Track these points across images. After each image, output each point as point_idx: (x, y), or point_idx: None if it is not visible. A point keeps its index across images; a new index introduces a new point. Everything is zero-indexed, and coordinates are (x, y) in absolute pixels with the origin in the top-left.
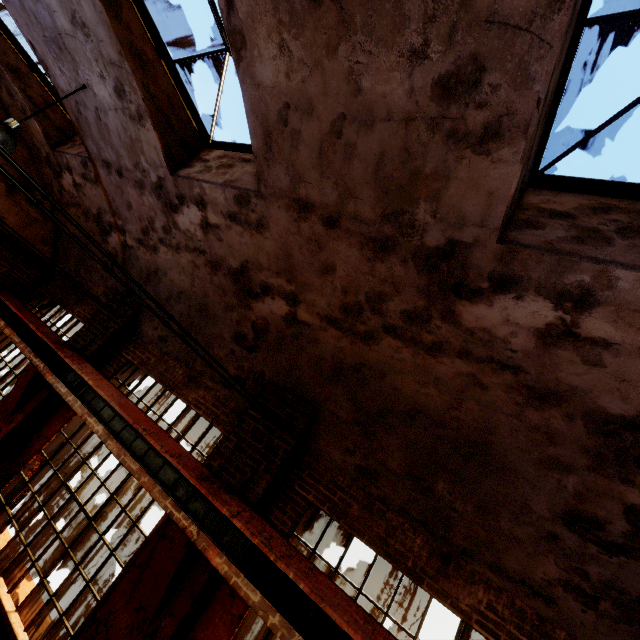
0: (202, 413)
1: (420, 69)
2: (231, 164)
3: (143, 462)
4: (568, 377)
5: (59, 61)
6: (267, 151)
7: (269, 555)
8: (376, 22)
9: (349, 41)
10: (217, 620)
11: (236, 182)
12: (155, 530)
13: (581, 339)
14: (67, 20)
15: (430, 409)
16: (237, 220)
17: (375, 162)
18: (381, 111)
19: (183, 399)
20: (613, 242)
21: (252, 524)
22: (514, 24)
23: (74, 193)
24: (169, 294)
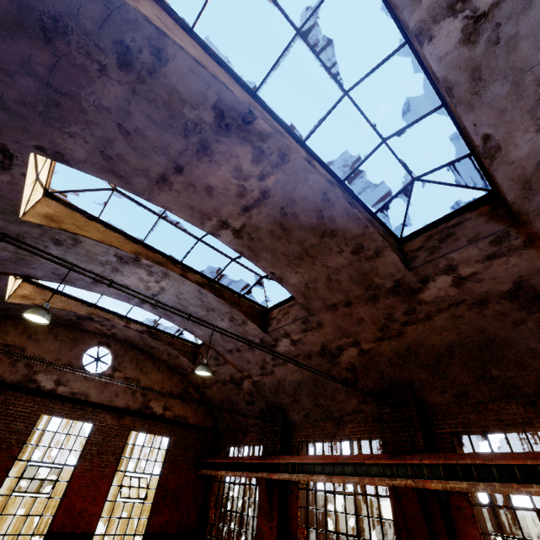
0: (360, 435)
1: (344, 253)
2: (287, 311)
3: (357, 475)
4: (479, 290)
5: (199, 326)
6: (306, 300)
7: (452, 462)
8: (323, 253)
9: (318, 260)
10: (464, 528)
11: (297, 317)
12: (393, 512)
13: (466, 277)
14: (204, 311)
15: (453, 342)
16: (307, 330)
17: (349, 278)
18: (340, 267)
19: (344, 437)
20: (441, 247)
21: (432, 457)
22: (361, 235)
23: (213, 377)
24: (293, 389)
